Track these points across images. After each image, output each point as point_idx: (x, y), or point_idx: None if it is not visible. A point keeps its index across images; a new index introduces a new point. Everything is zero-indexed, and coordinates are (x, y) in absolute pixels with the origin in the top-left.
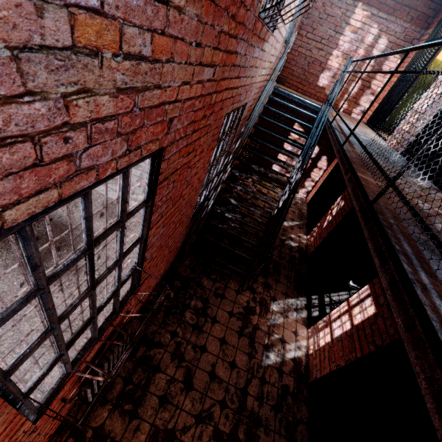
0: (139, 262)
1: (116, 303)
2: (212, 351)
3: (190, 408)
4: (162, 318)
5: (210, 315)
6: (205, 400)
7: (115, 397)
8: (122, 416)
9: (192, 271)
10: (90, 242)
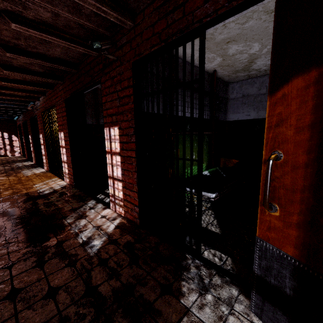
0: None
1: None
2: None
3: None
4: None
5: None
6: None
7: None
8: None
9: None
10: None
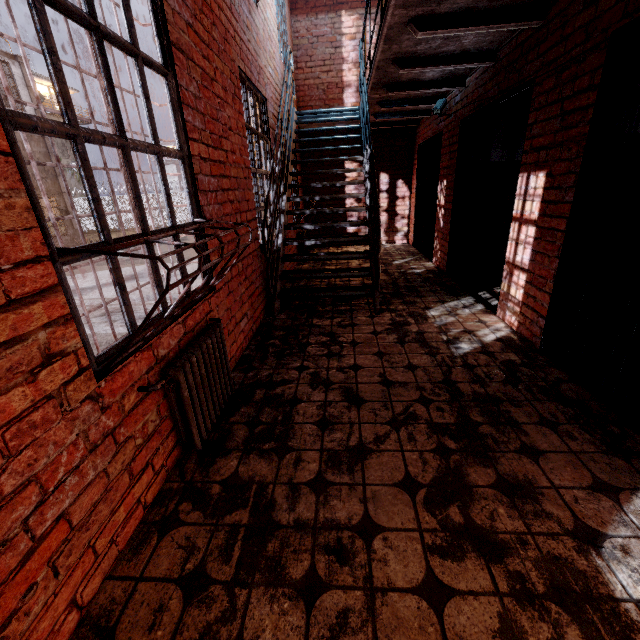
0: (196, 213)
1: (182, 270)
2: (370, 365)
3: (374, 418)
4: (275, 362)
5: (345, 341)
6: (393, 406)
7: (241, 443)
8: (264, 457)
9: (294, 320)
10: (91, 3)
